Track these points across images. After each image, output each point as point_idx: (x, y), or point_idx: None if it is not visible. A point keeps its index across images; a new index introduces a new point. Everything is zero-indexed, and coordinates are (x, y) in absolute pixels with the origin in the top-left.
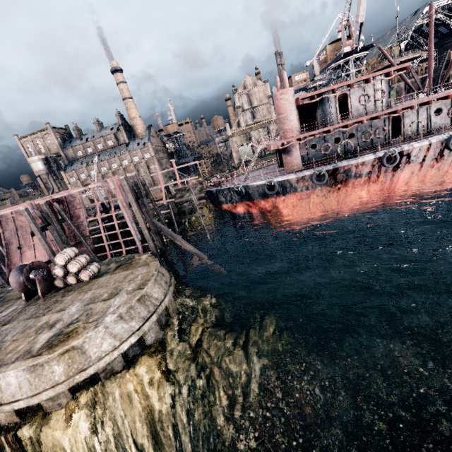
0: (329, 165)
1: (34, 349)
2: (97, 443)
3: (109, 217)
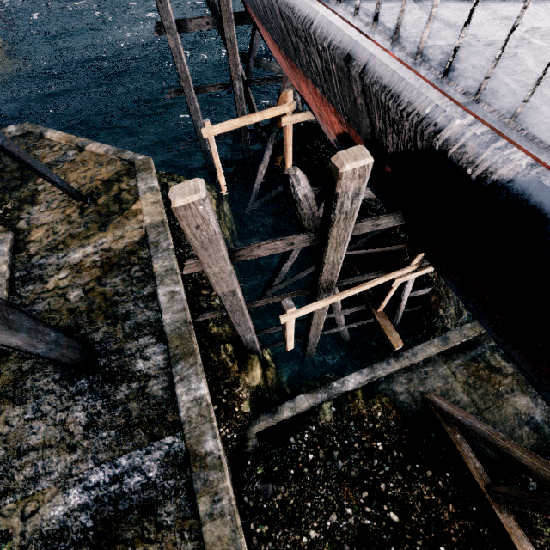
0: None
1: None
2: None
3: None
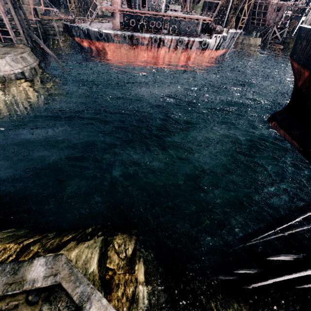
0: (130, 33)
1: None
2: (7, 99)
3: None
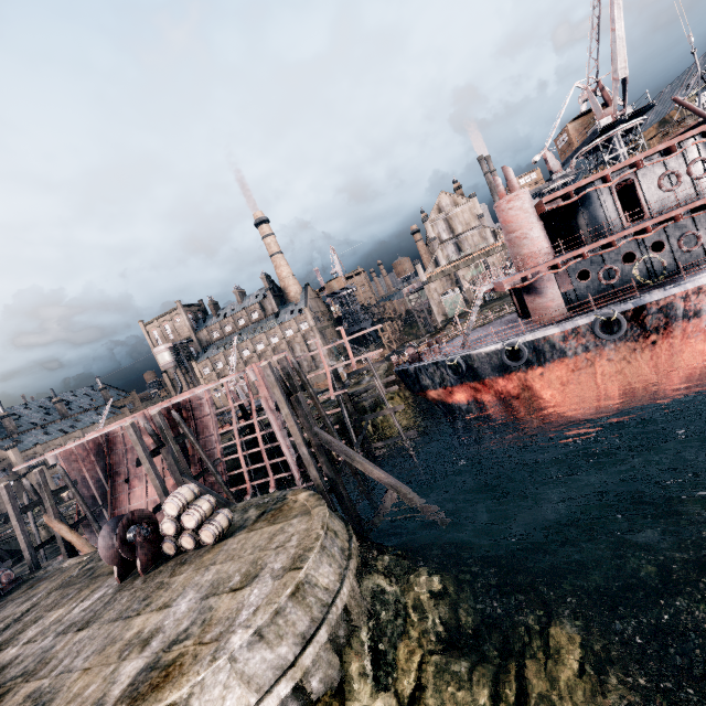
0: (624, 302)
1: (109, 699)
2: None
3: (250, 426)
